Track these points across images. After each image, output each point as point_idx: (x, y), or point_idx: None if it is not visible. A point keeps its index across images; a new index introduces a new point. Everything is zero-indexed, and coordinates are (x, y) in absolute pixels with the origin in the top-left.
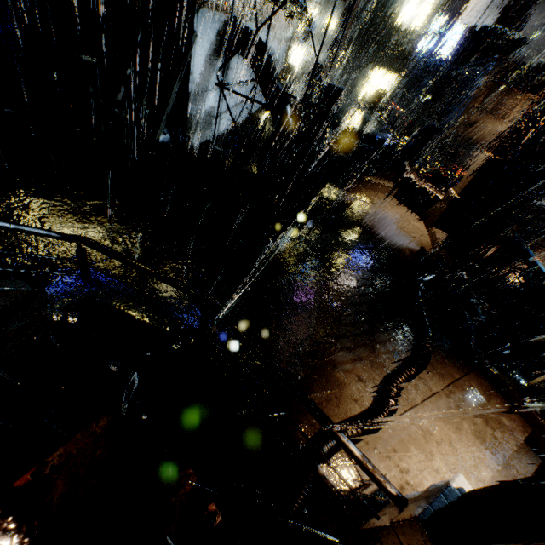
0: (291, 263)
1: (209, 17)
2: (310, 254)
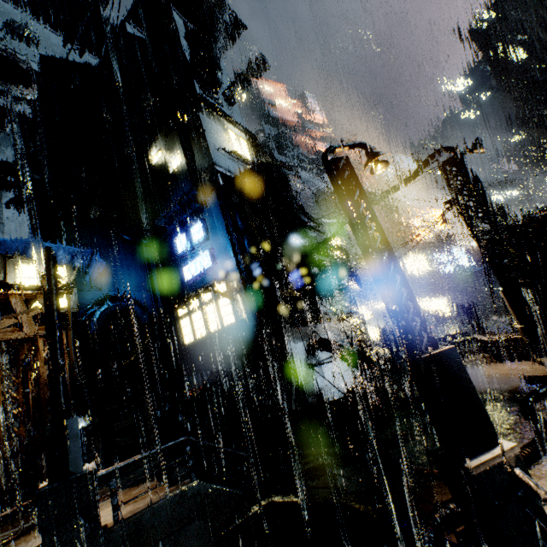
0: (401, 439)
1: (298, 346)
2: (417, 428)
